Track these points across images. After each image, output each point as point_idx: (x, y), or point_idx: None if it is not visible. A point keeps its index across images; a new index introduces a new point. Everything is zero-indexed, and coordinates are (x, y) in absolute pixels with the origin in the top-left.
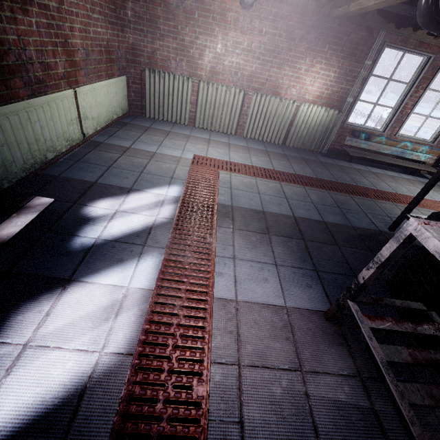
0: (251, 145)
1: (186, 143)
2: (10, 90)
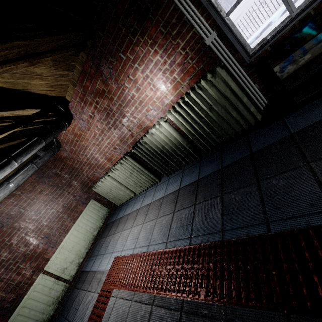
0: (168, 189)
1: (120, 234)
2: None
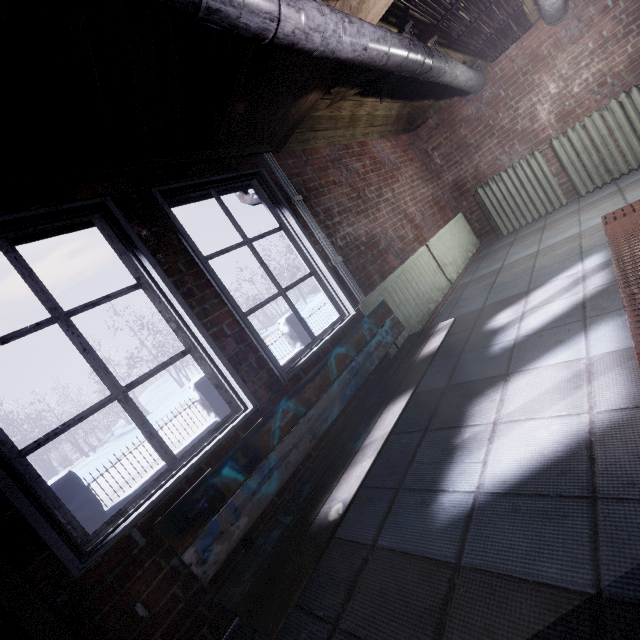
0: None
1: (578, 217)
2: (389, 264)
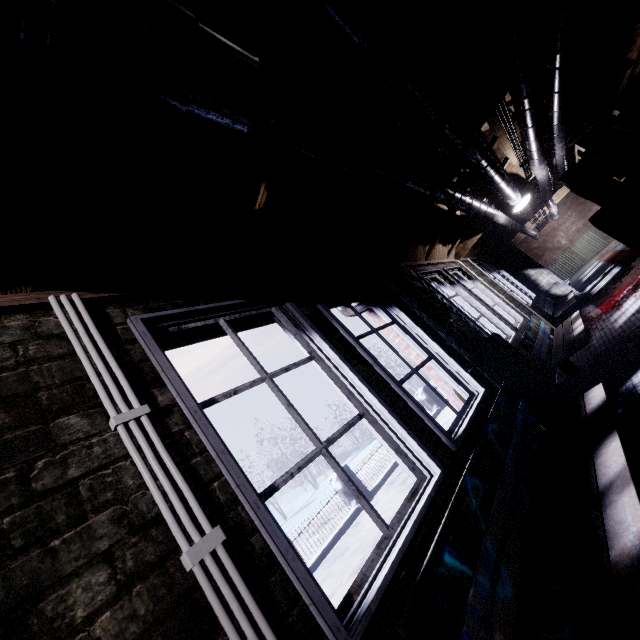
0: None
1: (589, 263)
2: None
